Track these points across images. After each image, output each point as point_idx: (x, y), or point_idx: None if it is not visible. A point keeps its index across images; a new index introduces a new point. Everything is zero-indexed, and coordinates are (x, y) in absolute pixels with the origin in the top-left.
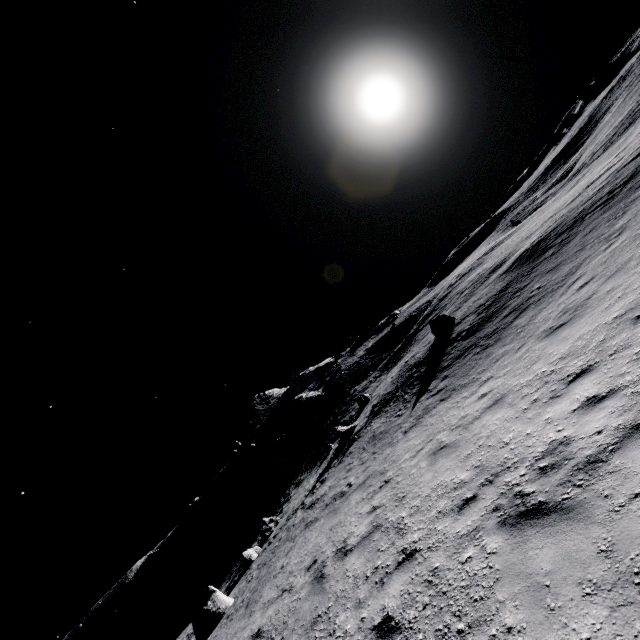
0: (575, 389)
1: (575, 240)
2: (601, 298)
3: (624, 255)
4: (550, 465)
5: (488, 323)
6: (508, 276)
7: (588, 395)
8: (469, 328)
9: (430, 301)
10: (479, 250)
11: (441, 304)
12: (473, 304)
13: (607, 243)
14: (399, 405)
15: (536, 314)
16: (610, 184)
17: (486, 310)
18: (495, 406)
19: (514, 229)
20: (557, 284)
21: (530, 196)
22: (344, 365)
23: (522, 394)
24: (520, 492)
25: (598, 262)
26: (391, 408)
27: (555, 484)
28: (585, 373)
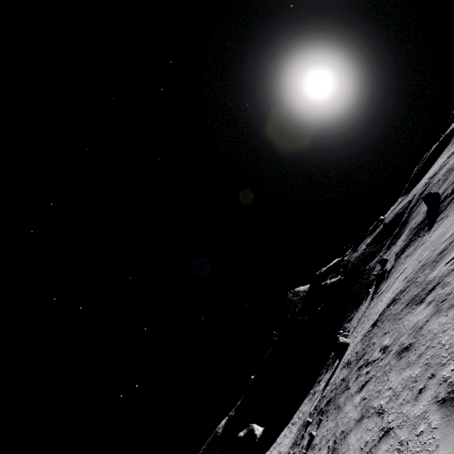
0: None
1: None
2: None
3: None
4: None
5: None
6: None
7: None
8: (451, 191)
9: (410, 200)
10: (441, 158)
11: (423, 195)
12: (449, 181)
13: None
14: (418, 239)
15: None
16: None
17: None
18: None
19: None
20: None
21: None
22: (351, 258)
23: None
24: None
25: None
26: (412, 244)
27: None
28: None
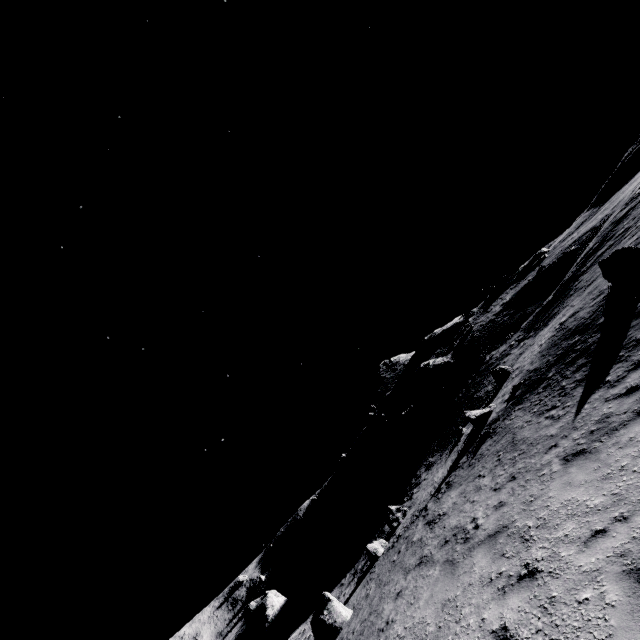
0: None
1: None
2: None
3: None
4: None
5: None
6: None
7: None
8: None
9: (596, 227)
10: None
11: (617, 229)
12: None
13: None
14: (552, 397)
15: None
16: None
17: None
18: None
19: None
20: None
21: None
22: (476, 325)
23: None
24: None
25: None
26: (540, 398)
27: None
28: None
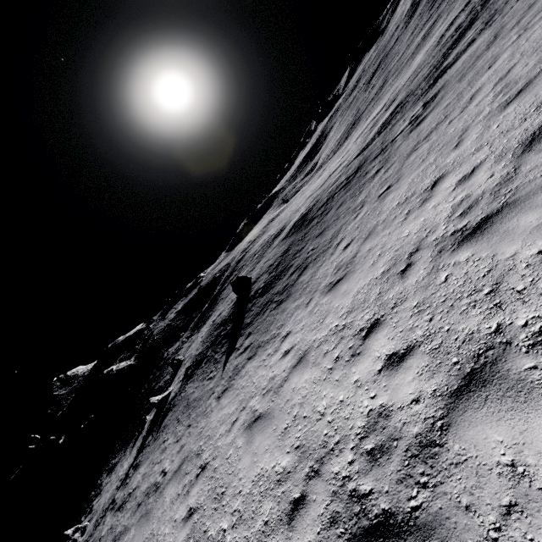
0: (372, 345)
1: (331, 212)
2: (365, 256)
3: (371, 222)
4: (378, 447)
5: (279, 281)
6: (288, 241)
7: (387, 352)
8: (264, 286)
9: (229, 263)
10: (262, 221)
11: (239, 266)
12: (264, 265)
13: (355, 213)
14: (210, 366)
15: (315, 271)
16: (345, 173)
17: (275, 269)
18: (300, 365)
19: (285, 205)
20: (326, 246)
21: (292, 182)
22: (156, 329)
23: (323, 351)
24: (355, 491)
25: (353, 228)
26: (203, 370)
27: (394, 480)
28: (376, 327)
